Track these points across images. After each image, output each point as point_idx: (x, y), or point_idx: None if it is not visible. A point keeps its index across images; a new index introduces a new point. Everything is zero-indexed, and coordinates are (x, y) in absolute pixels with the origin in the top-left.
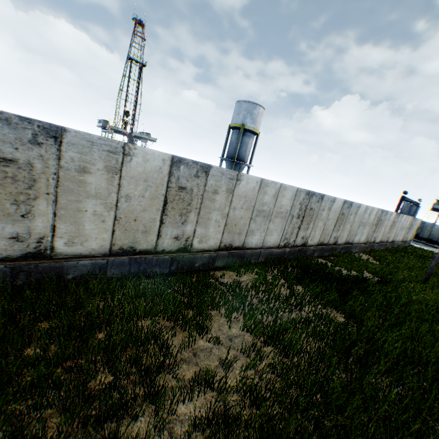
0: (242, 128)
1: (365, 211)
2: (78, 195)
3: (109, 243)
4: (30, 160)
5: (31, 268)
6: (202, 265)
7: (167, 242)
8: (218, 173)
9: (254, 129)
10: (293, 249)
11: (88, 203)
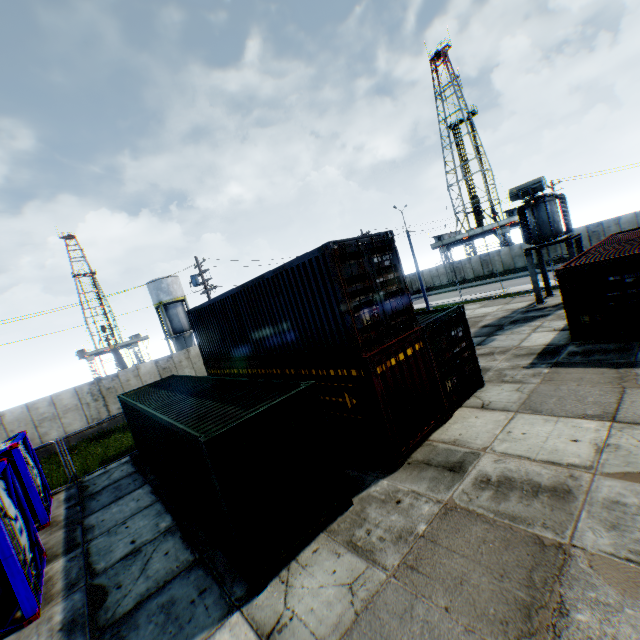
0: (161, 306)
1: None
2: None
3: None
4: None
5: None
6: None
7: None
8: None
9: (174, 299)
10: (114, 420)
11: None
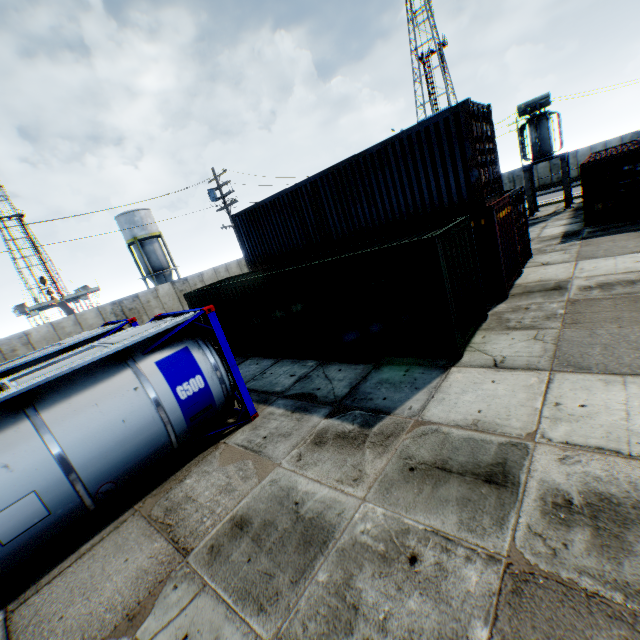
0: (136, 241)
1: (217, 272)
2: None
3: None
4: None
5: None
6: None
7: None
8: (7, 341)
9: (150, 234)
10: None
11: None
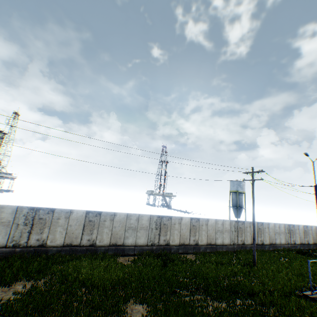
0: (237, 192)
1: (315, 228)
2: (246, 232)
3: (250, 242)
4: (241, 227)
5: (243, 246)
6: (267, 249)
7: (259, 241)
8: (264, 223)
9: (243, 192)
10: (291, 245)
11: (247, 233)
